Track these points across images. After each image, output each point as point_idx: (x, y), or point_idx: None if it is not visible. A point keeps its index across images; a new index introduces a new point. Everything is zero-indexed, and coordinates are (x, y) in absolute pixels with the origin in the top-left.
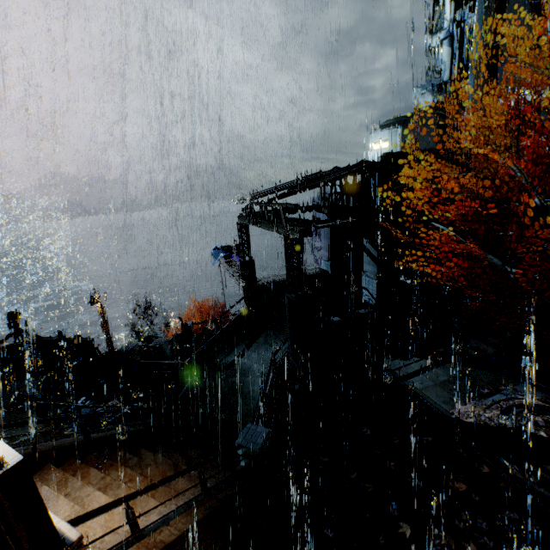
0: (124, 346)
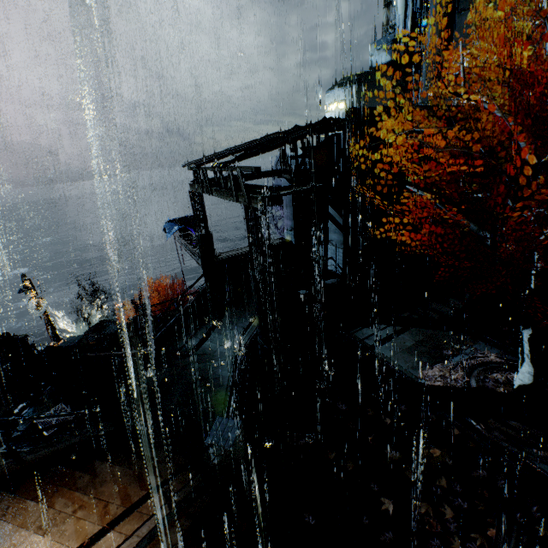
0: (66, 340)
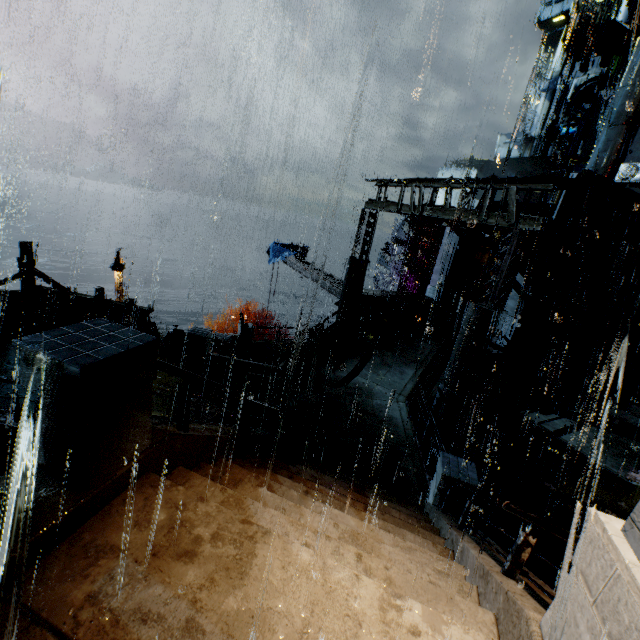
0: (194, 329)
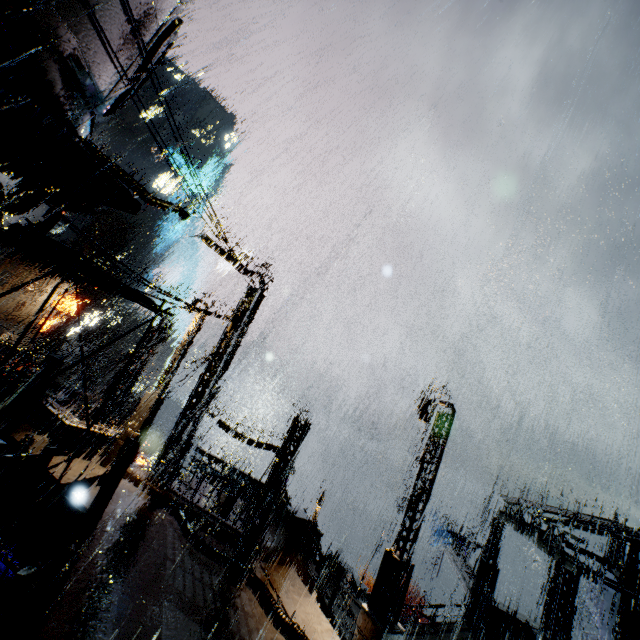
0: (341, 560)
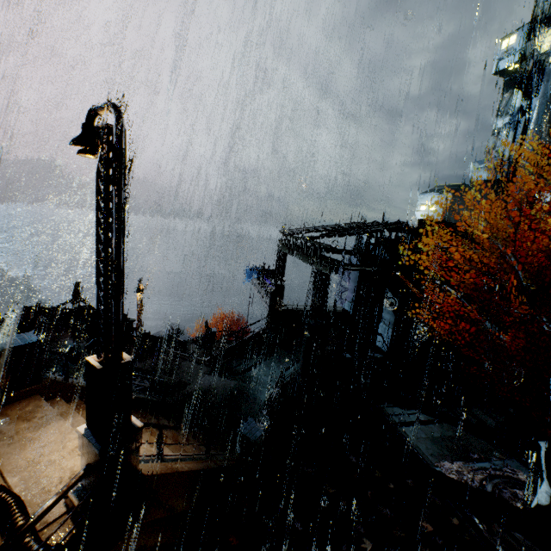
0: (157, 333)
